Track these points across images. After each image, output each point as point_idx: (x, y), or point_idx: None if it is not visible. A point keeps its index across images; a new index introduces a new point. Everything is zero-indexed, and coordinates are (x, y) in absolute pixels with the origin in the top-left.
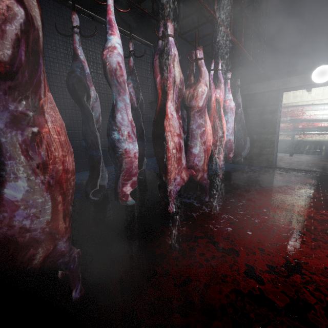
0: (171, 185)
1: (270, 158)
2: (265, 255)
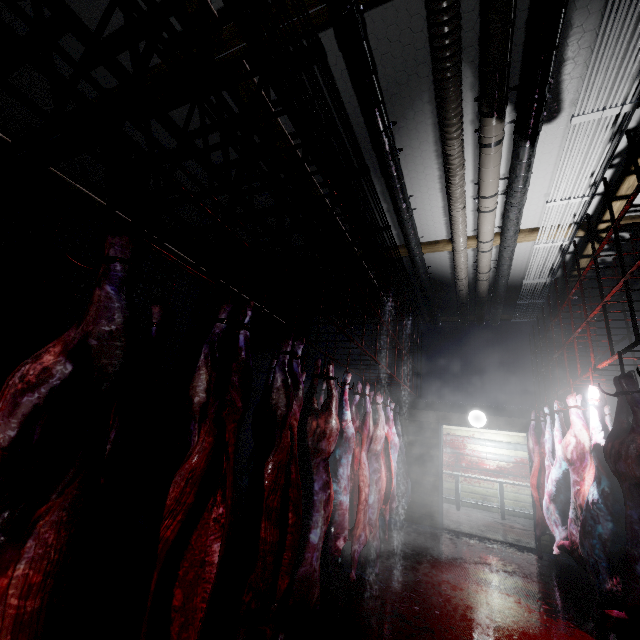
0: (358, 543)
1: (435, 512)
2: (457, 633)
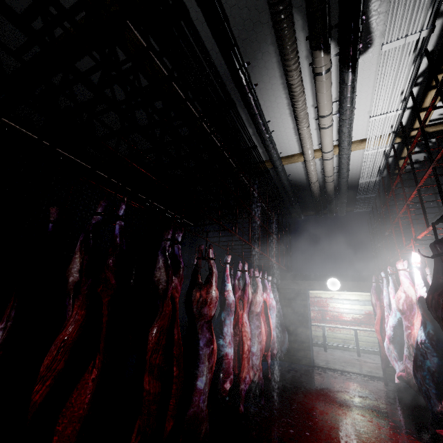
0: (244, 383)
1: (307, 354)
2: None
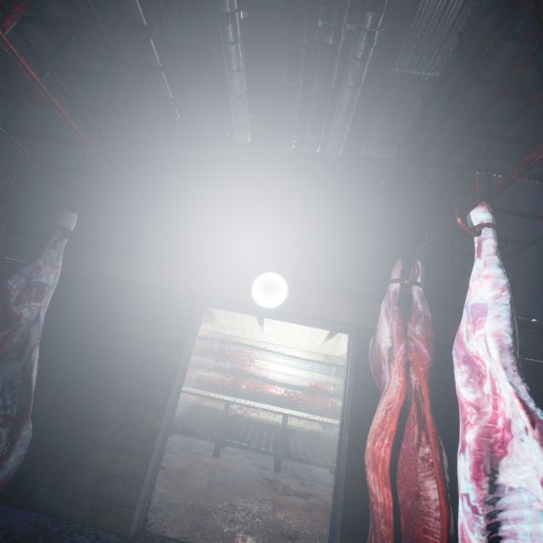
0: None
1: (132, 493)
2: None
